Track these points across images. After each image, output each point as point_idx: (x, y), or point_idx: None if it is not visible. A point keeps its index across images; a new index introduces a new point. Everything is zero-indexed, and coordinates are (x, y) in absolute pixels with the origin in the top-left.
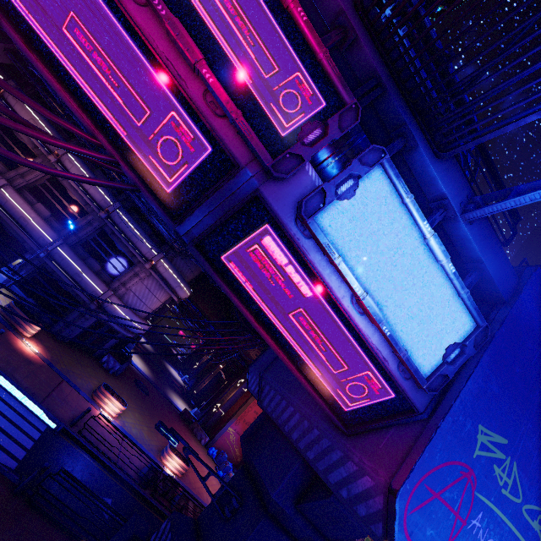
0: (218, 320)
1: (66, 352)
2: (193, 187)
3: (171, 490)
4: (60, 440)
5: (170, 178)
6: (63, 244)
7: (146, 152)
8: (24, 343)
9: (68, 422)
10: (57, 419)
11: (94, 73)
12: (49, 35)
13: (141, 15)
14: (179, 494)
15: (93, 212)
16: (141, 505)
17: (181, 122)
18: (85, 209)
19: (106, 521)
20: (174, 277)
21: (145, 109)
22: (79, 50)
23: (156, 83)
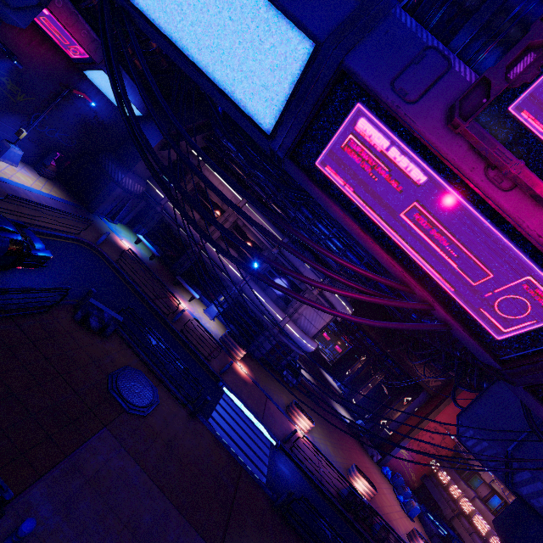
0: (377, 335)
1: (260, 369)
2: (539, 339)
3: (369, 517)
4: (281, 456)
5: (504, 328)
6: (250, 280)
7: (476, 305)
8: (238, 366)
9: (281, 439)
10: (274, 436)
11: (427, 244)
12: (383, 219)
13: (508, 201)
14: (380, 525)
15: (267, 249)
16: (349, 528)
17: (538, 285)
18: (260, 247)
19: (330, 541)
20: (339, 300)
21: (487, 272)
22: (414, 228)
23: (511, 252)
